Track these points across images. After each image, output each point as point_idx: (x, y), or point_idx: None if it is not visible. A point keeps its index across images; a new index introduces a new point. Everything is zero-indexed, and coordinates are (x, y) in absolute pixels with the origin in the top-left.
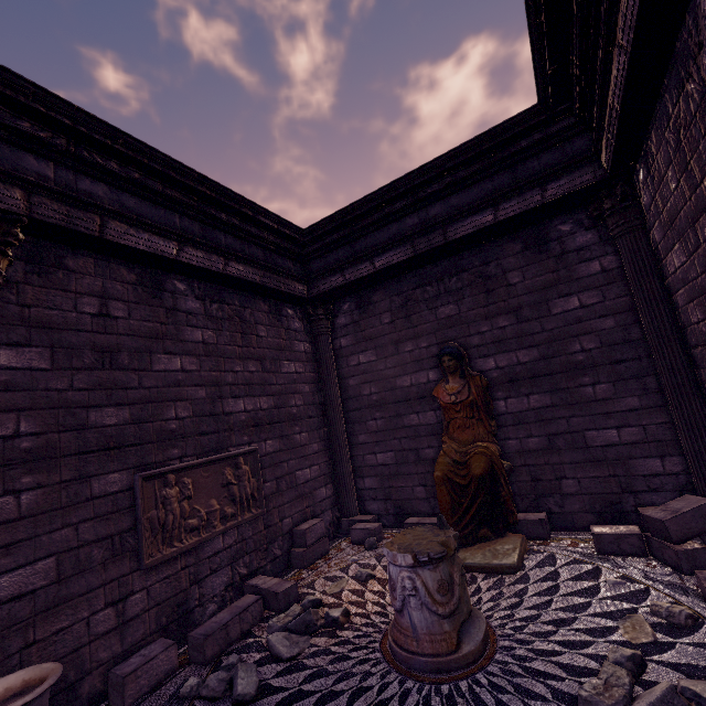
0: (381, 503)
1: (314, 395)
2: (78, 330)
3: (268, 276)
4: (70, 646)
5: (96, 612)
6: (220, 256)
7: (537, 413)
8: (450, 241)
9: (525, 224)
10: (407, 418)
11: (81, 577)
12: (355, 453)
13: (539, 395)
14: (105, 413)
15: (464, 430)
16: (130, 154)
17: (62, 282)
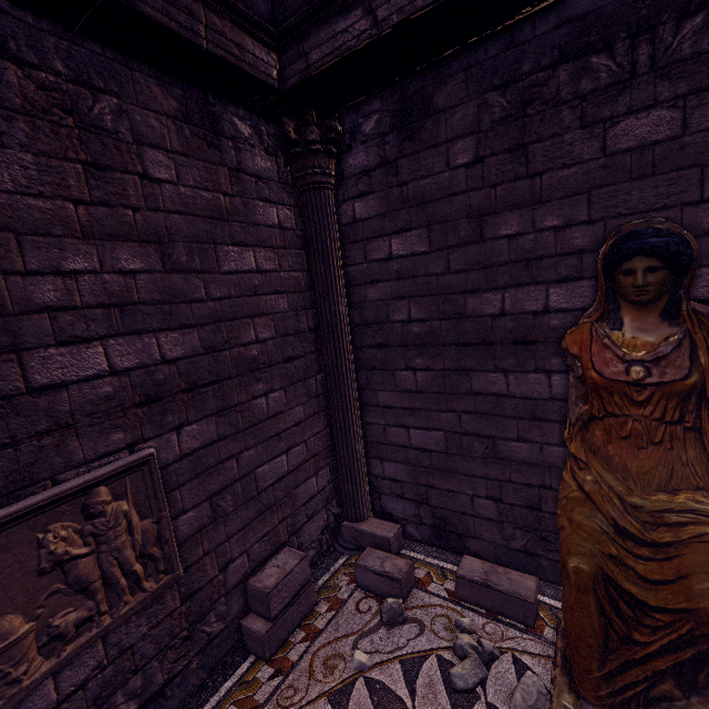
0: (409, 505)
1: (299, 315)
2: None
3: None
4: None
5: None
6: None
7: None
8: None
9: None
10: (481, 378)
11: None
12: (371, 420)
13: None
14: None
15: (644, 447)
16: None
17: None
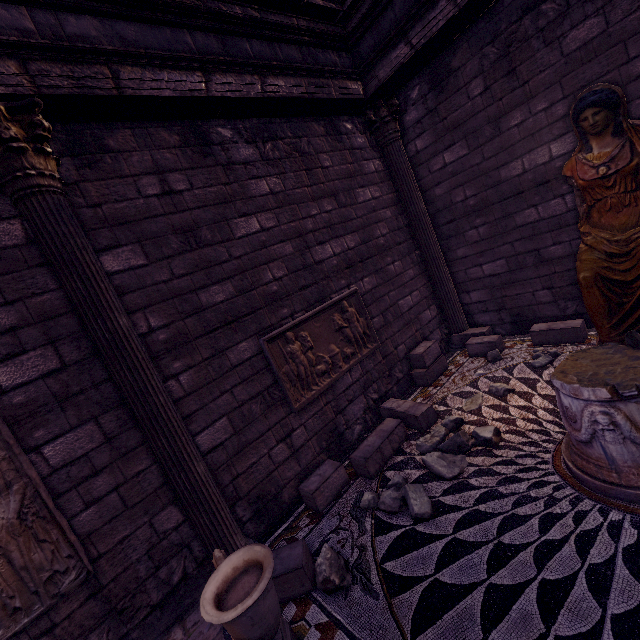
0: (493, 314)
1: (398, 219)
2: (153, 216)
3: (314, 83)
4: (263, 473)
5: (272, 448)
6: (252, 74)
7: None
8: None
9: None
10: (520, 216)
11: (251, 427)
12: (455, 270)
13: None
14: (212, 292)
15: (620, 211)
16: None
17: (114, 169)
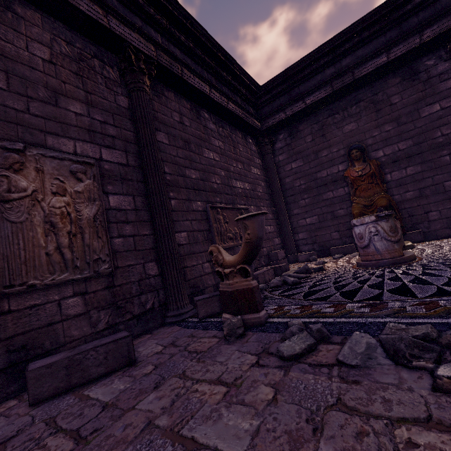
0: (310, 246)
1: (266, 189)
2: (174, 128)
3: (244, 114)
4: (198, 274)
5: (204, 263)
6: (224, 98)
7: (412, 177)
8: (357, 78)
9: (404, 63)
10: (325, 195)
11: (196, 245)
12: (292, 221)
13: (413, 166)
14: (190, 172)
15: (367, 191)
16: (192, 30)
17: (165, 103)
